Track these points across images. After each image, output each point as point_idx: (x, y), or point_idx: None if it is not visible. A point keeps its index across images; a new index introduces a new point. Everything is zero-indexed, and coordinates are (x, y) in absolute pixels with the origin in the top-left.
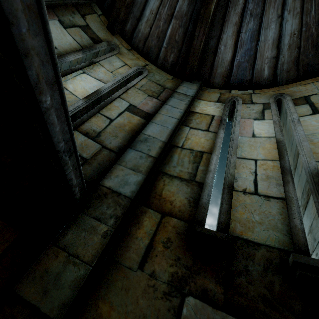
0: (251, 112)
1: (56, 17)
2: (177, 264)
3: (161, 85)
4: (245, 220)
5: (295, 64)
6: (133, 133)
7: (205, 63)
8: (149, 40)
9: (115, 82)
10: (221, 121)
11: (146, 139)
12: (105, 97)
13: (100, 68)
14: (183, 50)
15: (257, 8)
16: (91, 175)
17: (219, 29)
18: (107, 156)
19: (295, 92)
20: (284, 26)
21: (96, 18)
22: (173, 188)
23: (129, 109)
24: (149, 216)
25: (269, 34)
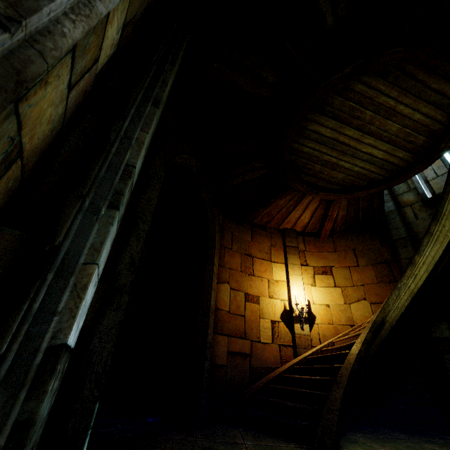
0: None
1: None
2: (427, 212)
3: None
4: (439, 187)
5: None
6: None
7: None
8: None
9: None
10: None
11: None
12: None
13: None
14: None
15: None
16: None
17: None
18: None
19: None
20: None
21: None
22: (405, 197)
23: None
24: (406, 209)
25: None
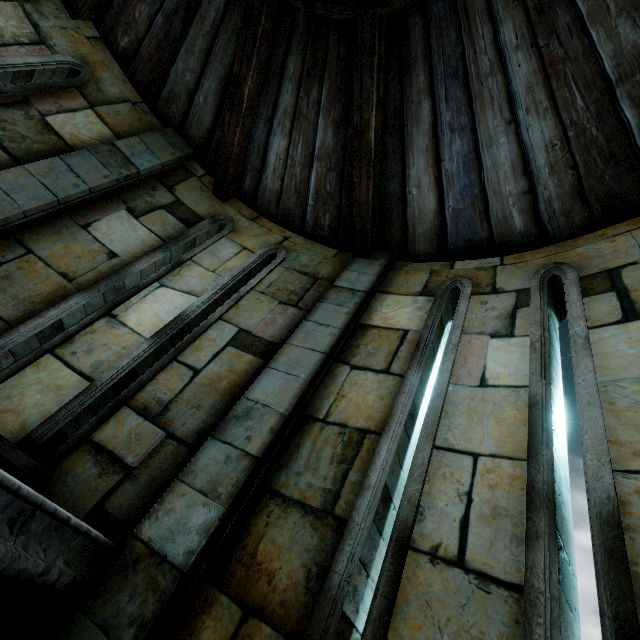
0: (489, 317)
1: (123, 205)
2: None
3: (309, 275)
4: None
5: (577, 197)
6: (232, 396)
7: (389, 220)
8: (284, 198)
9: (218, 291)
10: (417, 346)
11: (249, 412)
12: (199, 321)
13: (194, 268)
14: (345, 205)
15: (460, 117)
16: (132, 506)
17: (398, 162)
18: (171, 457)
19: (590, 258)
20: (526, 135)
21: (195, 183)
22: (283, 533)
23: (236, 341)
24: (217, 614)
25: (499, 154)
